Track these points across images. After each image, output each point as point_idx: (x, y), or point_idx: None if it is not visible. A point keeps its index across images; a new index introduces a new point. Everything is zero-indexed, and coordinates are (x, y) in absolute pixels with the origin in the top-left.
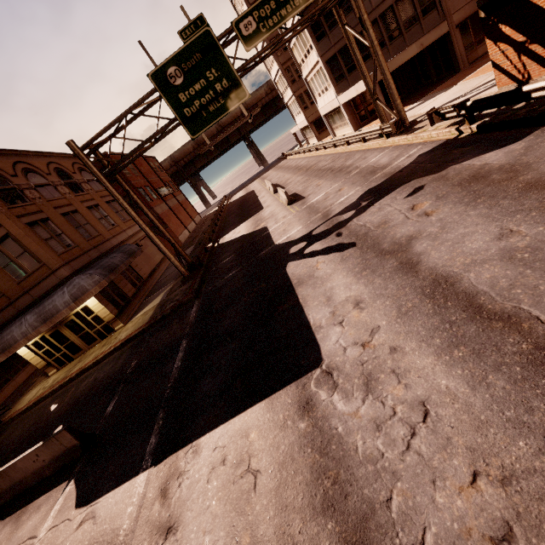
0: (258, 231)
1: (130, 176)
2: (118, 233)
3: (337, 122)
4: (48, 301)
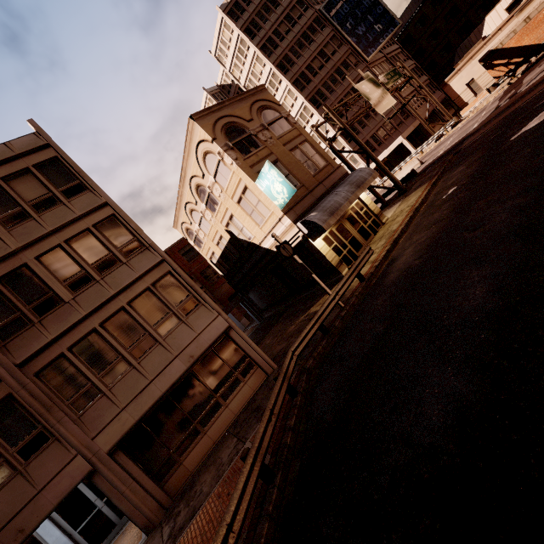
0: (422, 169)
1: None
2: None
3: None
4: (350, 178)
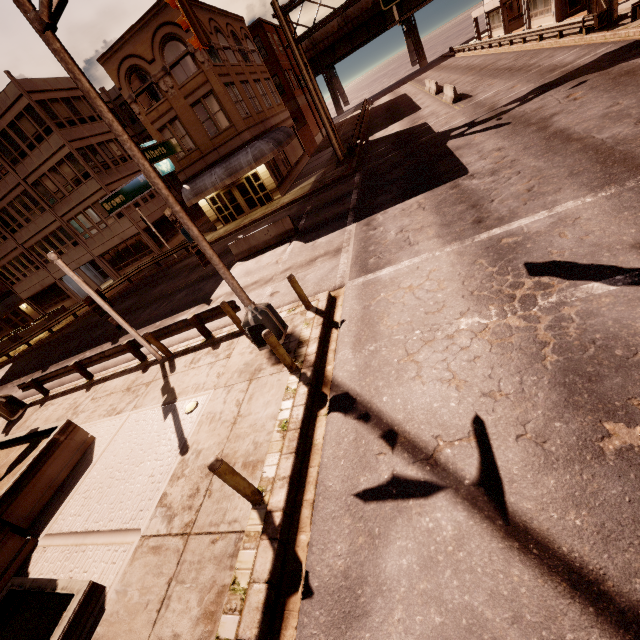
0: (416, 126)
1: (278, 54)
2: (274, 115)
3: (539, 6)
4: (233, 159)
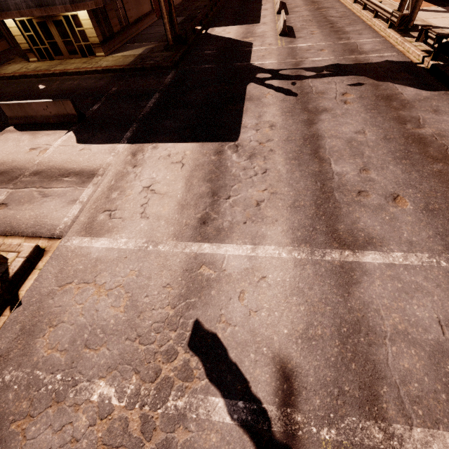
0: (244, 43)
1: None
2: None
3: None
4: None
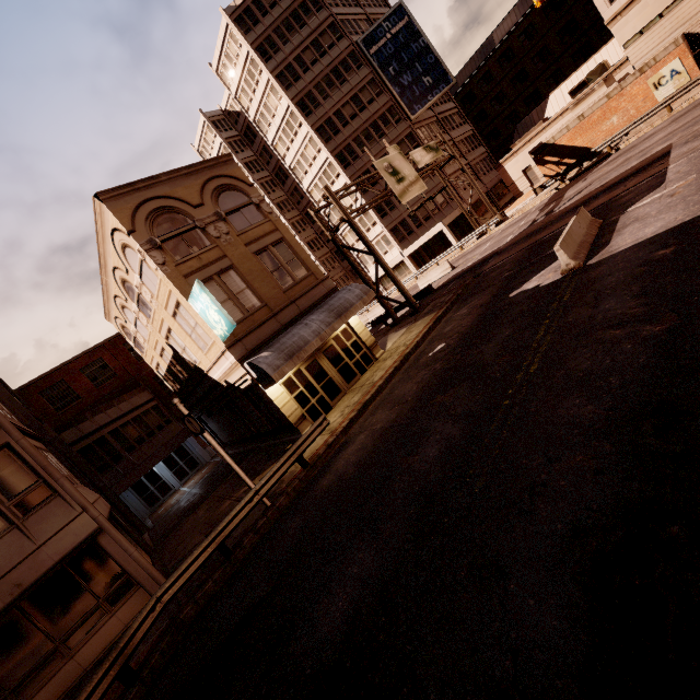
0: (448, 279)
1: None
2: None
3: None
4: (333, 300)
